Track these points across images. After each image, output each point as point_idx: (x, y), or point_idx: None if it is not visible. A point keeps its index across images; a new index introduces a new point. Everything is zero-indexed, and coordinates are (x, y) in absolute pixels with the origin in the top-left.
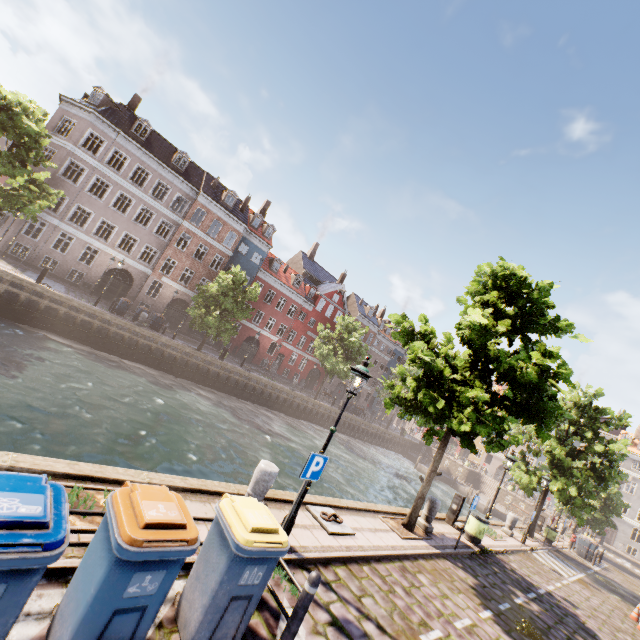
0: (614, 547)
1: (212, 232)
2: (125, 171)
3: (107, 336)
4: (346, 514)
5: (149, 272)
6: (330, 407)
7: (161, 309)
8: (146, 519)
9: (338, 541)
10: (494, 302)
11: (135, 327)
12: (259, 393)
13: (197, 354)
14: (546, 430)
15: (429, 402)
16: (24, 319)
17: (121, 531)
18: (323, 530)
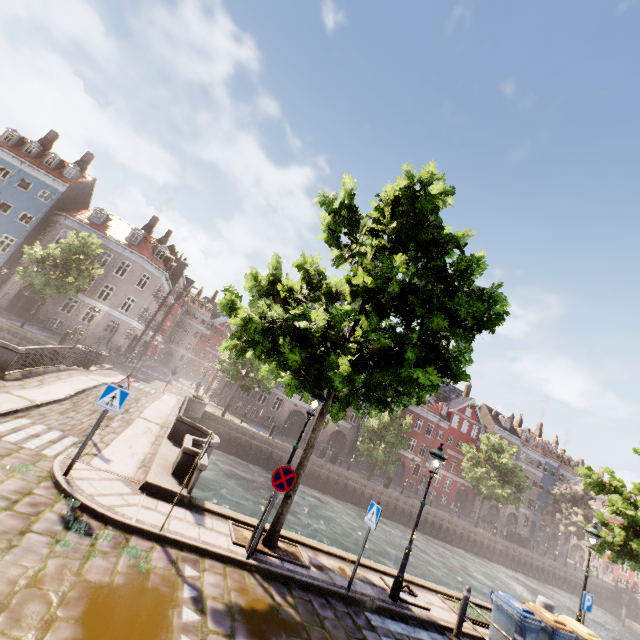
0: None
1: None
2: None
3: (309, 473)
4: None
5: (315, 410)
6: (494, 537)
7: (325, 440)
8: (552, 618)
9: None
10: None
11: (326, 464)
12: (423, 521)
13: (369, 484)
14: None
15: None
16: (263, 464)
17: (548, 622)
18: None
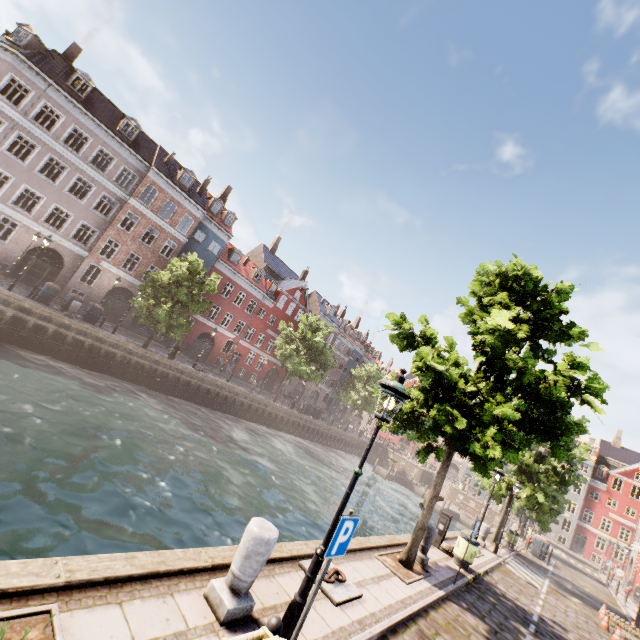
0: (547, 537)
1: (164, 214)
2: (57, 131)
3: (25, 328)
4: (343, 562)
5: (85, 254)
6: (290, 410)
7: (99, 298)
8: None
9: (348, 614)
10: (508, 304)
11: (64, 318)
12: (214, 396)
13: (142, 352)
14: (564, 449)
15: (445, 420)
16: None
17: None
18: (327, 599)
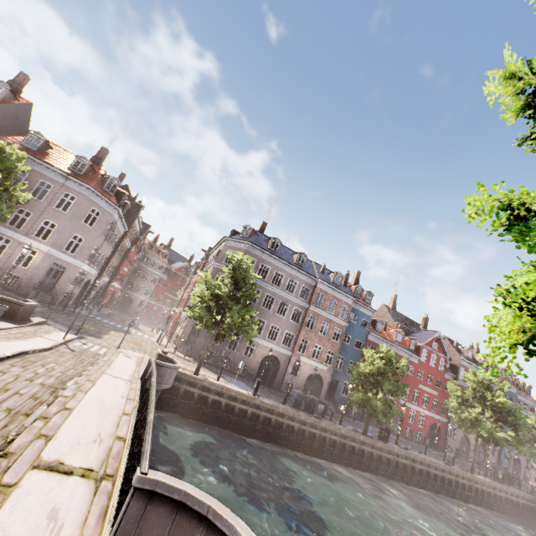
0: None
1: (330, 309)
2: (268, 278)
3: (304, 436)
4: None
5: (290, 354)
6: (493, 482)
7: (301, 385)
8: None
9: None
10: None
11: (321, 423)
12: (424, 475)
13: (369, 441)
14: None
15: None
16: (249, 432)
17: None
18: None
